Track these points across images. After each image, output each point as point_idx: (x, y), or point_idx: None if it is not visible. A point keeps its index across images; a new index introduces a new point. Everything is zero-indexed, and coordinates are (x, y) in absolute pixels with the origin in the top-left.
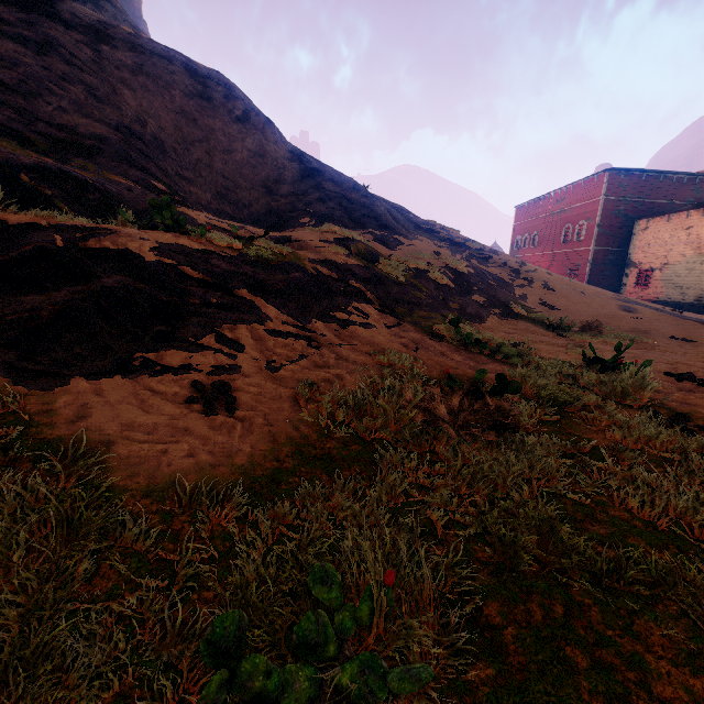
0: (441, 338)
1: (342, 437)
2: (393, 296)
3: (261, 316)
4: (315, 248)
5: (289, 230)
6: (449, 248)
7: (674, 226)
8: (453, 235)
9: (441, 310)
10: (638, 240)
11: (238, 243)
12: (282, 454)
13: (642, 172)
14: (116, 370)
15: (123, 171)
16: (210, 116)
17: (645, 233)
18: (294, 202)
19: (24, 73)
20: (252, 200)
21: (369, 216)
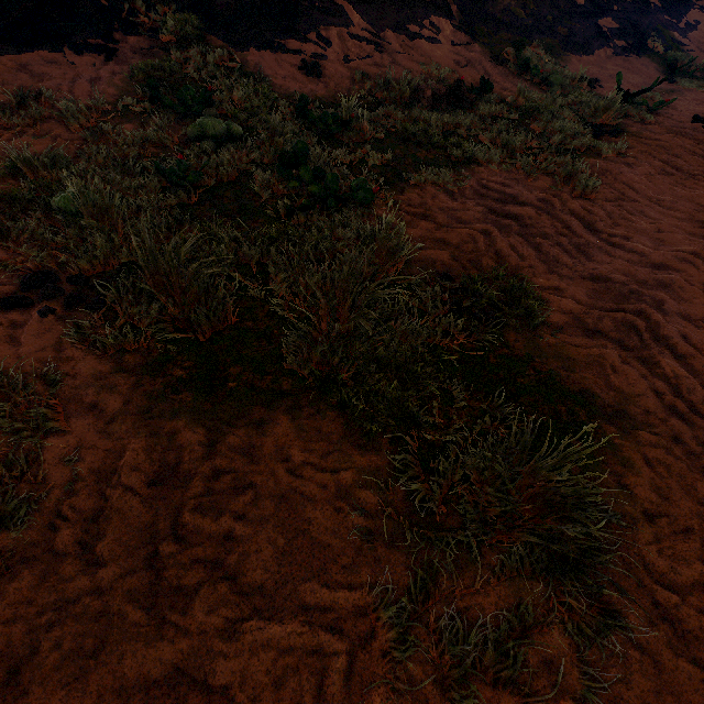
0: (502, 62)
1: (371, 101)
2: (482, 12)
3: (347, 21)
4: None
5: None
6: None
7: None
8: None
9: (536, 35)
10: None
11: None
12: (338, 100)
13: None
14: (267, 47)
15: None
16: None
17: None
18: None
19: None
20: None
21: None
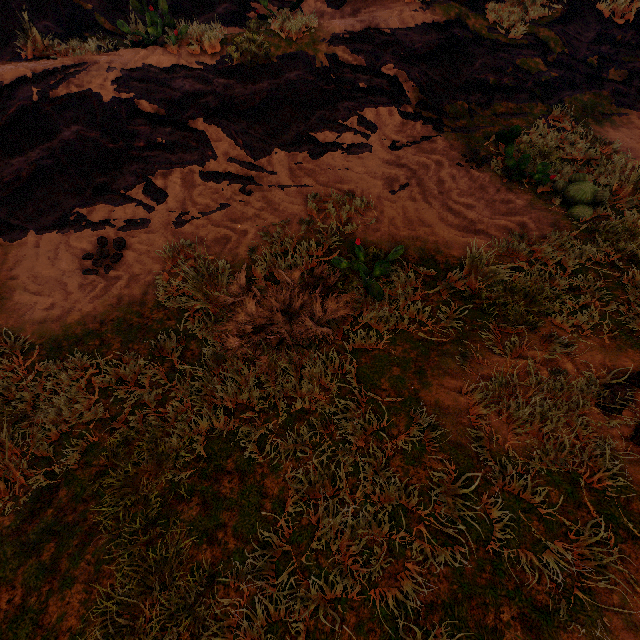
0: (483, 161)
1: (175, 309)
2: (462, 80)
3: (206, 153)
4: None
5: None
6: None
7: None
8: None
9: (562, 93)
10: None
11: (215, 45)
12: (110, 318)
13: None
14: (57, 224)
15: None
16: None
17: None
18: None
19: None
20: None
21: None
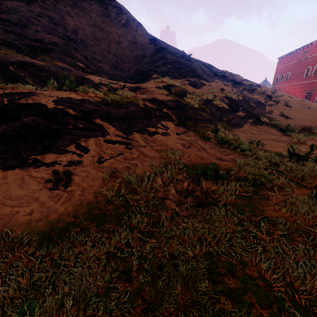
0: (208, 139)
1: (118, 202)
2: (187, 116)
3: (104, 132)
4: (151, 91)
5: (146, 81)
6: (232, 85)
7: None
8: (236, 78)
9: (215, 122)
10: None
11: (101, 94)
12: (79, 213)
13: None
14: (18, 165)
15: (63, 59)
16: (109, 25)
17: None
18: (150, 67)
19: (21, 15)
20: (130, 67)
21: (188, 71)
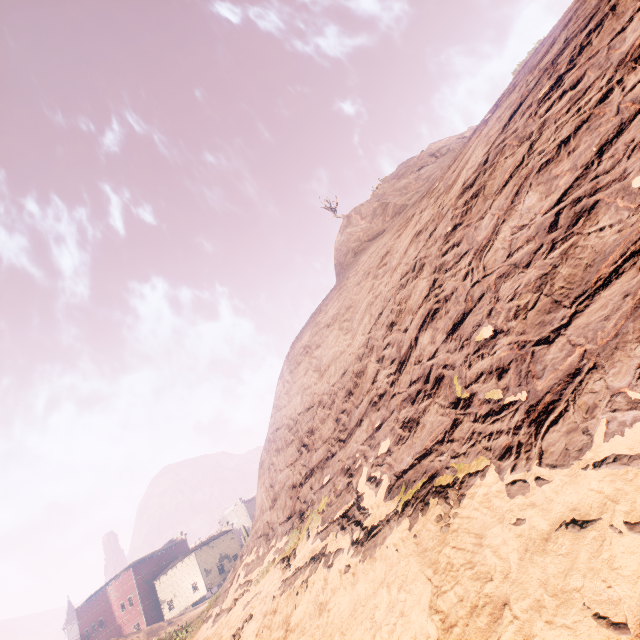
0: None
1: None
2: None
3: None
4: None
5: None
6: None
7: (170, 576)
8: None
9: None
10: (160, 589)
11: None
12: None
13: (146, 558)
14: None
15: None
16: None
17: (161, 584)
18: None
19: None
20: None
21: None
